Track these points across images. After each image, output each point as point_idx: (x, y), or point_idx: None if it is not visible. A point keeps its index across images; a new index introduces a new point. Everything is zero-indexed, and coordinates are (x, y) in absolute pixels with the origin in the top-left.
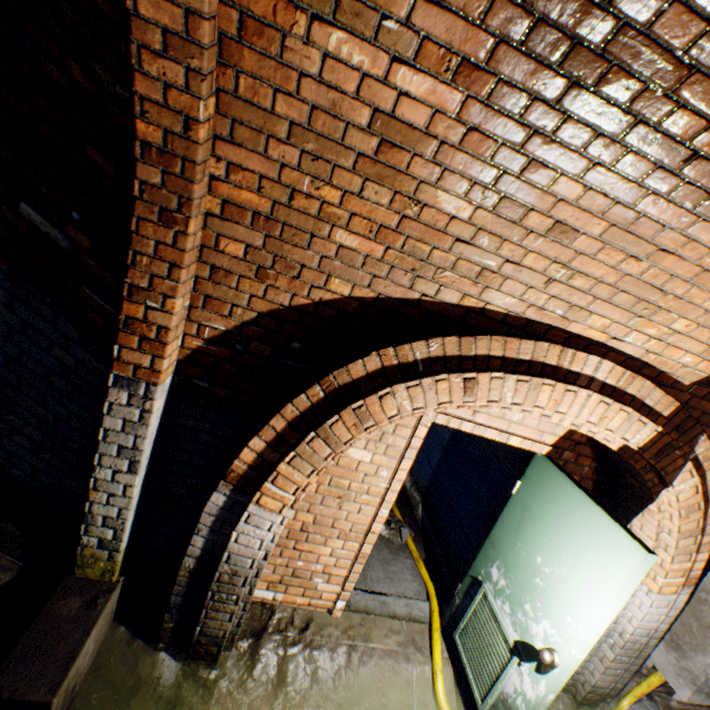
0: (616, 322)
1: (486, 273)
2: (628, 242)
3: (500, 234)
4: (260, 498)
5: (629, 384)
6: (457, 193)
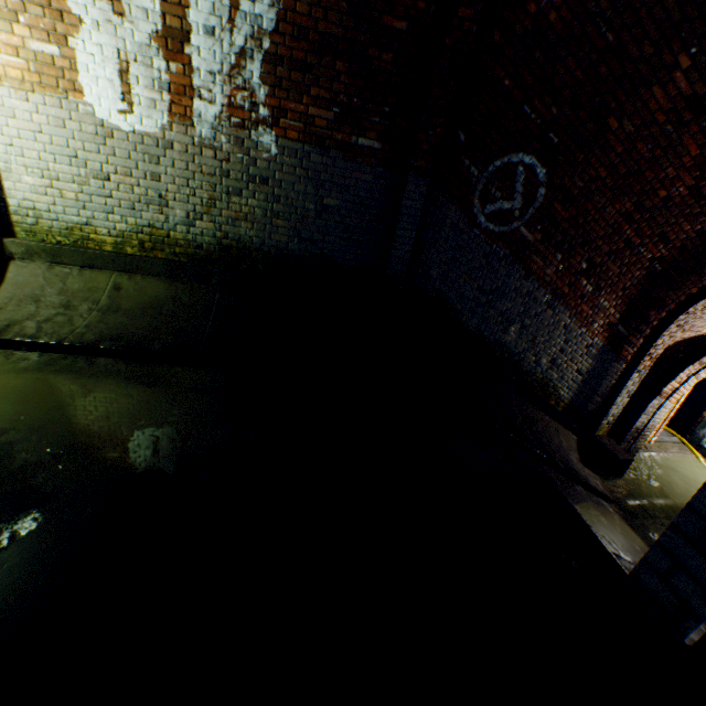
0: None
1: None
2: None
3: None
4: (669, 399)
5: None
6: None
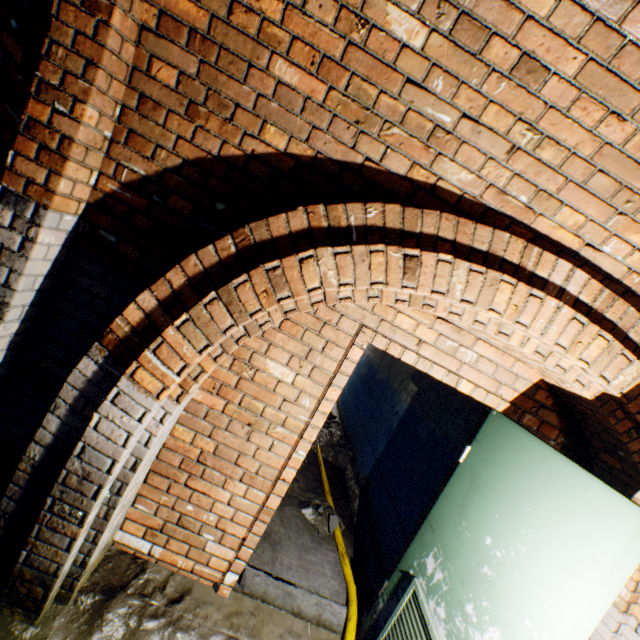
0: (592, 220)
1: (439, 133)
2: (609, 89)
3: (457, 74)
4: (136, 371)
5: (608, 307)
6: (409, 8)
